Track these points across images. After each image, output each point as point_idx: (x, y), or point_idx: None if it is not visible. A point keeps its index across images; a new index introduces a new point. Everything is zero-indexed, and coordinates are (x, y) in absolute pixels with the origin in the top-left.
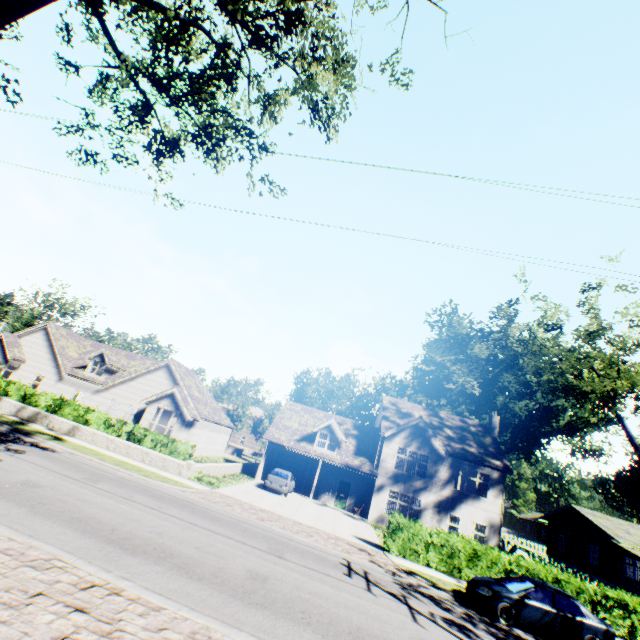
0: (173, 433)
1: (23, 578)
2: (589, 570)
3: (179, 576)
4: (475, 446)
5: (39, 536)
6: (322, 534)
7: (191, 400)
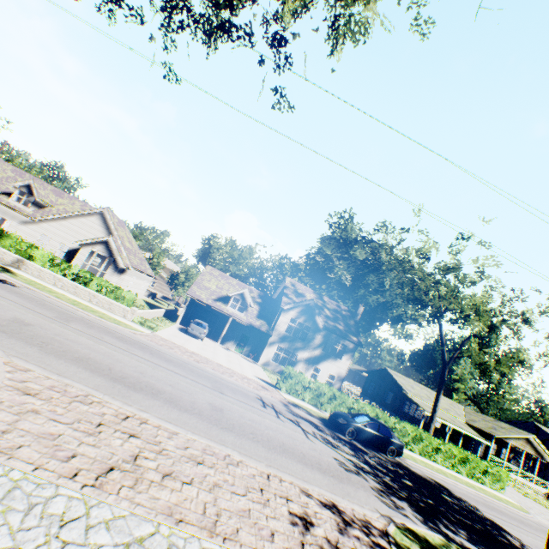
0: (106, 276)
1: (81, 412)
2: (383, 405)
3: (173, 409)
4: (343, 325)
5: (65, 375)
6: (238, 375)
7: (124, 250)
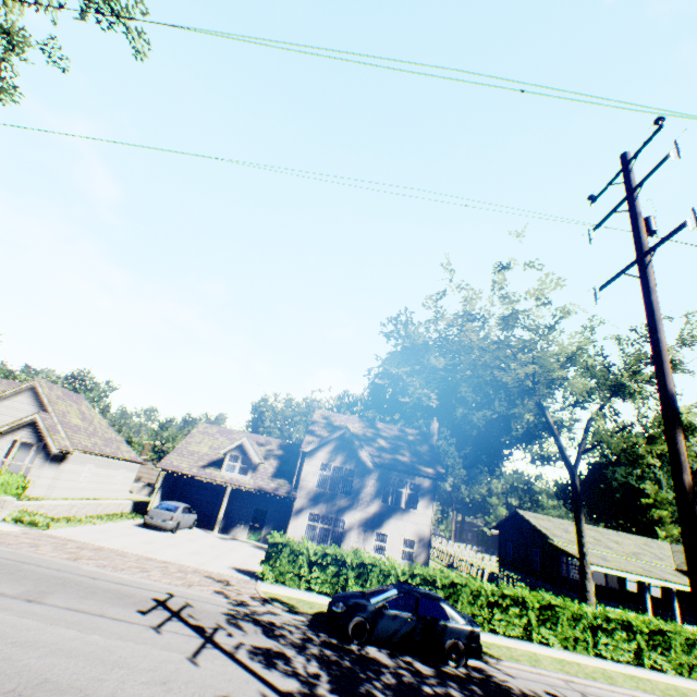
0: (33, 471)
1: None
2: (531, 575)
3: None
4: (409, 455)
5: None
6: (171, 568)
7: (62, 428)
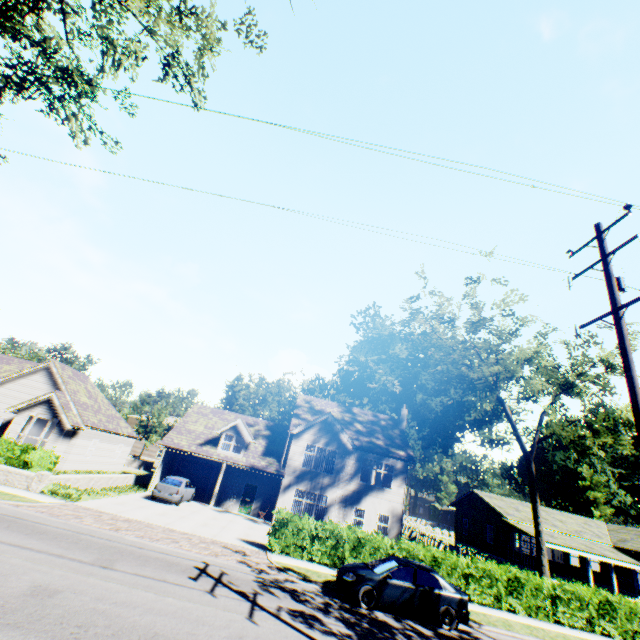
0: (47, 445)
1: None
2: (486, 549)
3: None
4: (383, 439)
5: None
6: (194, 539)
7: (74, 406)
